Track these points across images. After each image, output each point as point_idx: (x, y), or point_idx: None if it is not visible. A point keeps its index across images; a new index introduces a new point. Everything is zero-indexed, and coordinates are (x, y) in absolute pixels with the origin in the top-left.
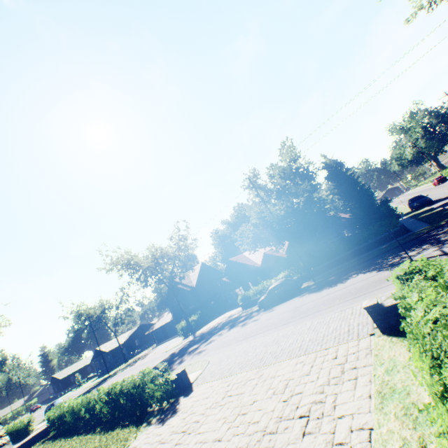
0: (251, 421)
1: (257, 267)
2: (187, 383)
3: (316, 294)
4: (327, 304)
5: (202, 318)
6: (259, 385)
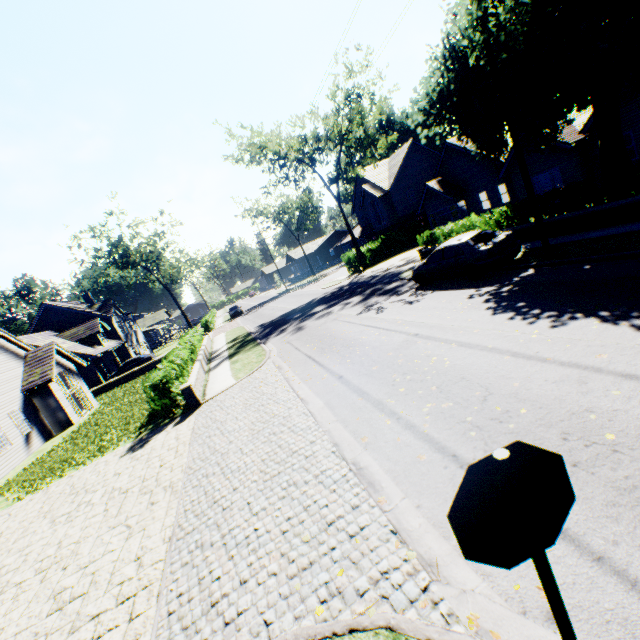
0: (5, 616)
1: (502, 163)
2: (192, 403)
3: (479, 318)
4: (408, 399)
5: (387, 247)
6: (117, 530)
